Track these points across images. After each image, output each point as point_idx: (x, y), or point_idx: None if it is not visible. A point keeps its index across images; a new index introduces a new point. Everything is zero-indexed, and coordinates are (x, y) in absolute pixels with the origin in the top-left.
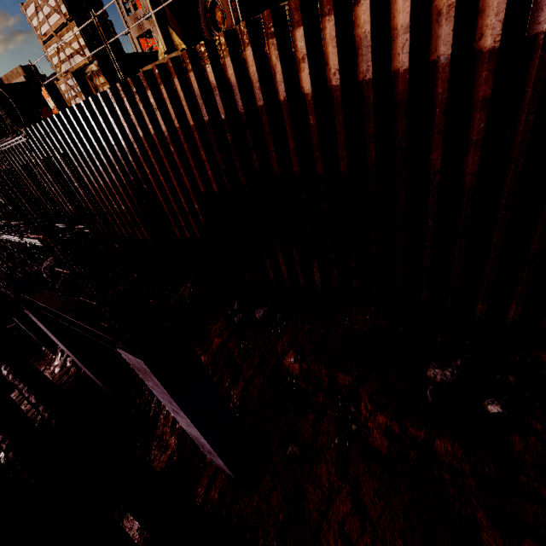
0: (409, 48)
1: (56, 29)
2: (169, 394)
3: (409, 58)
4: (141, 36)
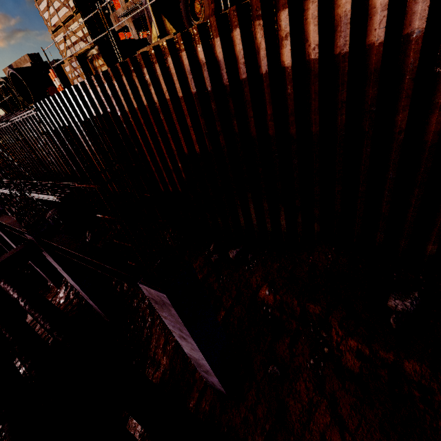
0: (385, 23)
1: (64, 20)
2: (183, 323)
3: (384, 32)
4: (119, 30)
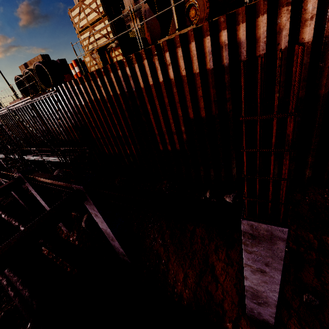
0: None
1: (91, 23)
2: (284, 257)
3: None
4: None
